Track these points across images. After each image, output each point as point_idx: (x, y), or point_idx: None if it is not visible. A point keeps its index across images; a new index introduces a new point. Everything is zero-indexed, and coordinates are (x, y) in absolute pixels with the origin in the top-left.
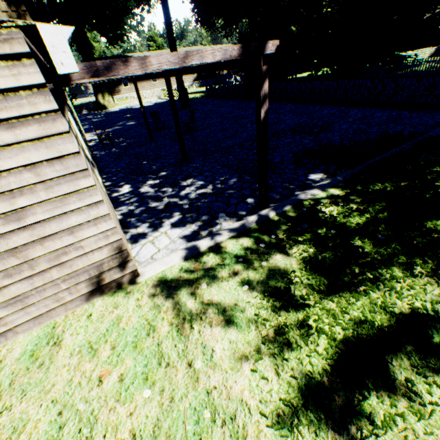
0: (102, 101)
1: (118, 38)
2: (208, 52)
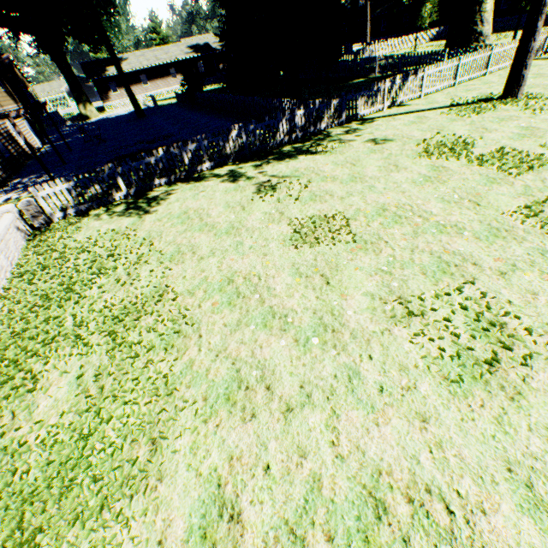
0: (84, 111)
1: (99, 43)
2: None
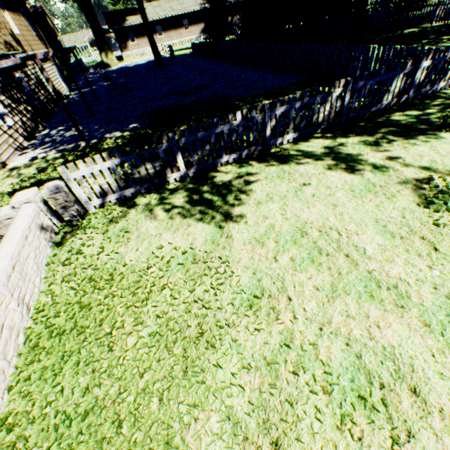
0: (106, 60)
1: None
2: (4, 63)
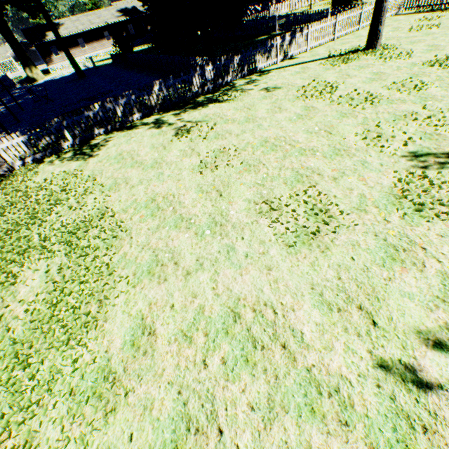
0: (31, 74)
1: (36, 9)
2: None
